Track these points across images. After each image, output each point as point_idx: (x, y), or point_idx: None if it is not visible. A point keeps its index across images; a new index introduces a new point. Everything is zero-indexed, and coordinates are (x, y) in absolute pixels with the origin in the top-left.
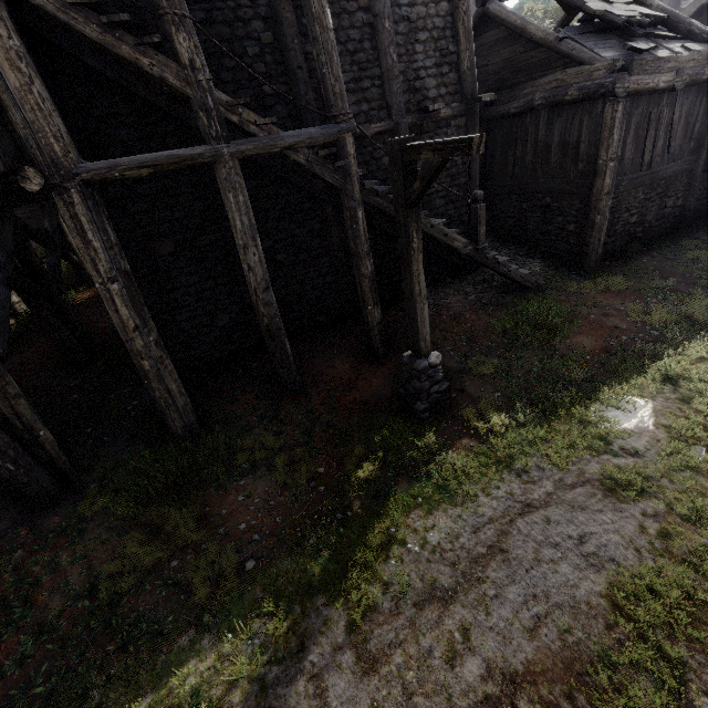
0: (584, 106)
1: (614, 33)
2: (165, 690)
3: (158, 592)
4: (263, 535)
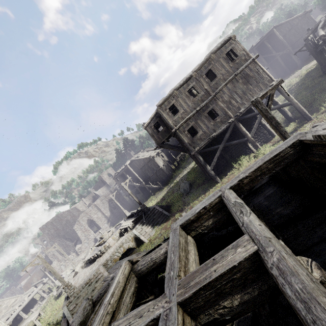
0: None
1: None
2: None
3: None
4: None
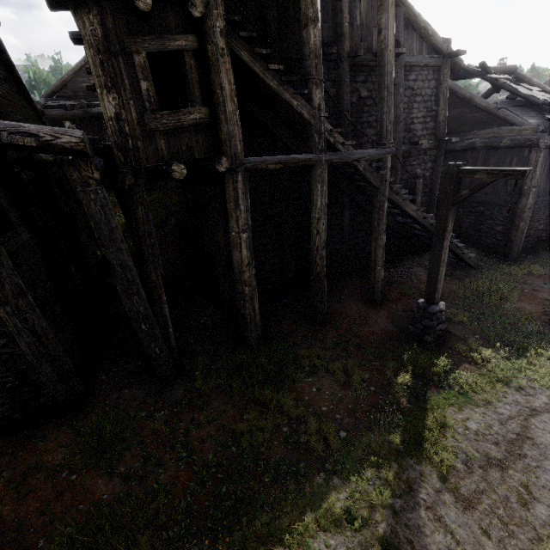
0: (514, 151)
1: (531, 108)
2: (323, 509)
3: (283, 447)
4: (343, 416)
